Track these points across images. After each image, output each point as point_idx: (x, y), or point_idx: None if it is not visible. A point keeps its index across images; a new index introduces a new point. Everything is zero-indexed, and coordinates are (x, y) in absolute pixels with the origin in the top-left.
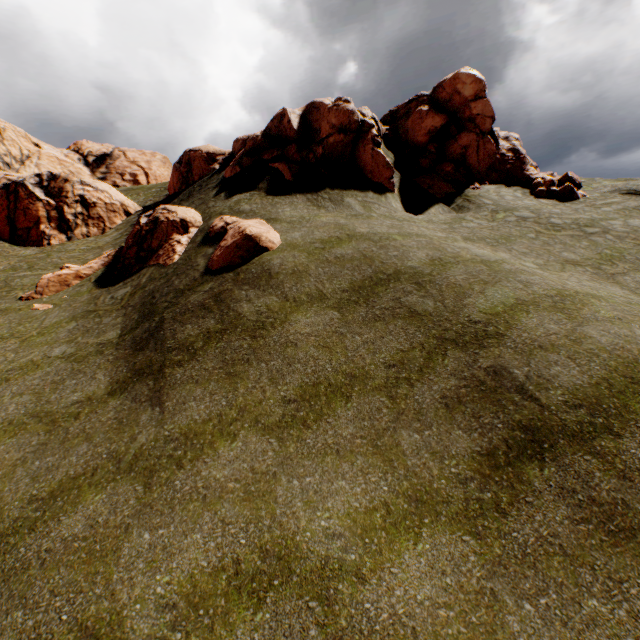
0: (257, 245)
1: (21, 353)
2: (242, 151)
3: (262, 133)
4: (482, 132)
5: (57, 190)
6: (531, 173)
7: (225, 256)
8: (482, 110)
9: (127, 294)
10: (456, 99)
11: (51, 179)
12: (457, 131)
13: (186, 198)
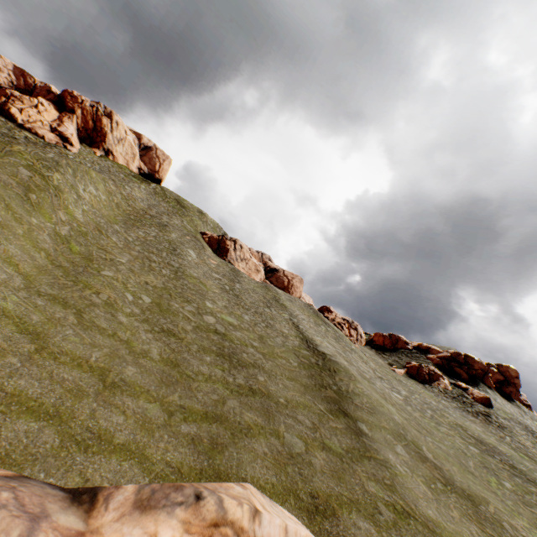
0: (490, 401)
1: (431, 397)
2: (441, 356)
3: (449, 354)
4: (517, 389)
5: (354, 327)
6: (535, 413)
7: (481, 399)
8: (517, 382)
9: (439, 392)
10: (507, 373)
11: (351, 321)
12: (507, 384)
13: (405, 355)
